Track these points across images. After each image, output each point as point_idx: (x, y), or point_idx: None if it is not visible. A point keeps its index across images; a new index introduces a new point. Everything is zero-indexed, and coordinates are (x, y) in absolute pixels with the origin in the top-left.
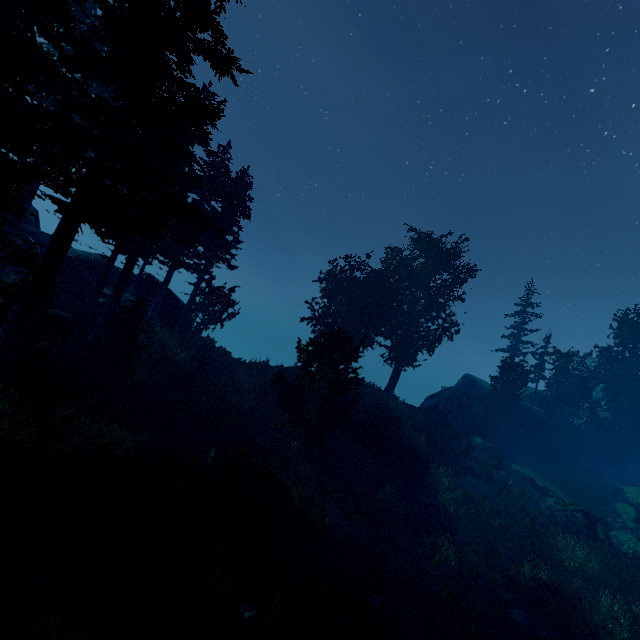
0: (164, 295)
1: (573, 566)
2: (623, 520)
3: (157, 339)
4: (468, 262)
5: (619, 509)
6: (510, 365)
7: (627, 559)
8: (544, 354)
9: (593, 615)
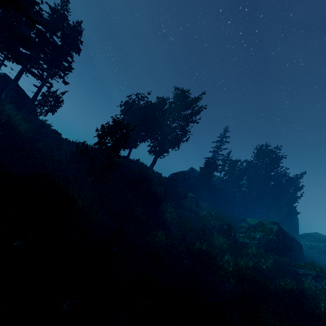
0: (14, 88)
1: (218, 245)
2: (243, 229)
3: (6, 113)
4: (199, 108)
5: (242, 225)
6: (210, 162)
7: (240, 243)
8: (226, 160)
9: (220, 262)
